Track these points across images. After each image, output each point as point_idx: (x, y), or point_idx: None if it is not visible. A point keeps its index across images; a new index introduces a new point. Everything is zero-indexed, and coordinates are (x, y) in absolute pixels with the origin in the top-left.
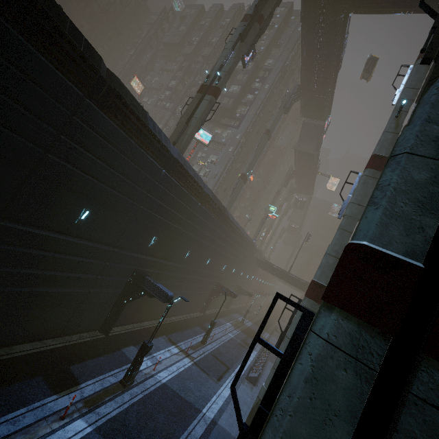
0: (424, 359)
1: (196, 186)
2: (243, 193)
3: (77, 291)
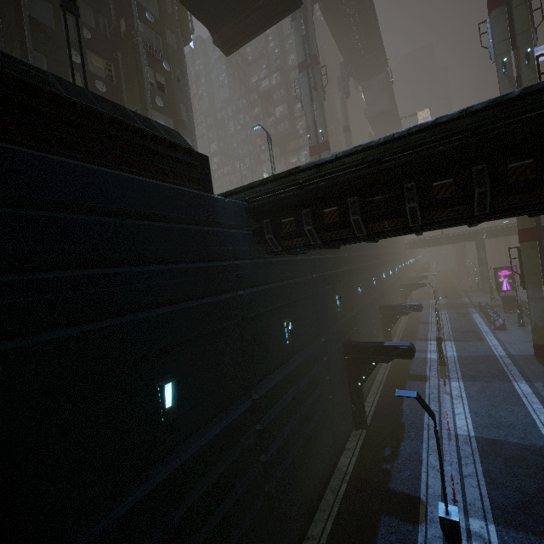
0: None
1: None
2: None
3: (374, 336)
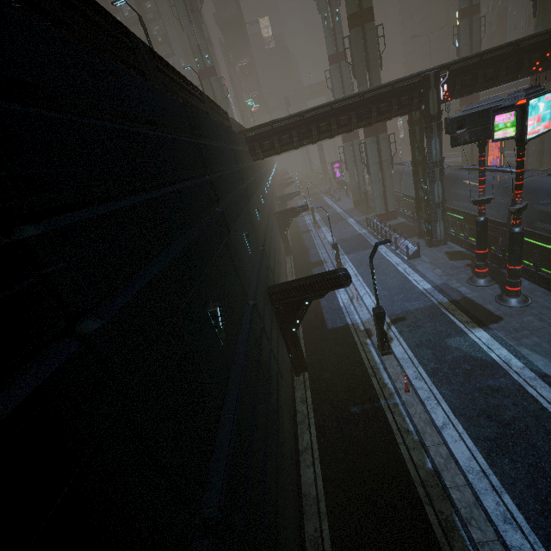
0: (379, 135)
1: None
2: None
3: None
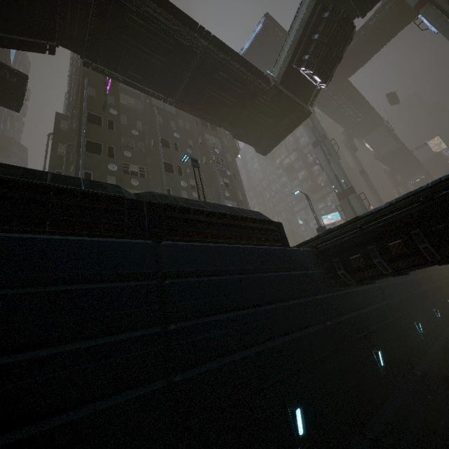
0: None
1: None
2: None
3: None
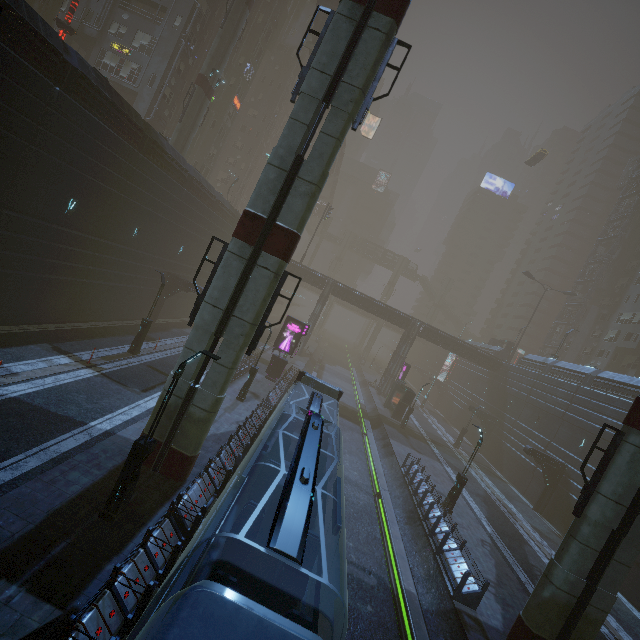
0: None
1: (31, 37)
2: (225, 132)
3: None
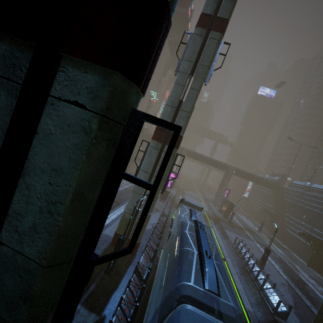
0: (63, 60)
1: None
2: None
3: None
